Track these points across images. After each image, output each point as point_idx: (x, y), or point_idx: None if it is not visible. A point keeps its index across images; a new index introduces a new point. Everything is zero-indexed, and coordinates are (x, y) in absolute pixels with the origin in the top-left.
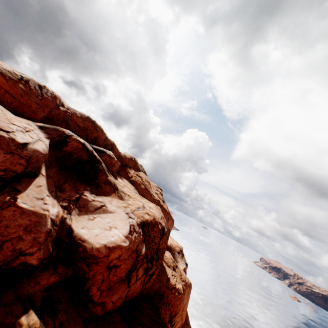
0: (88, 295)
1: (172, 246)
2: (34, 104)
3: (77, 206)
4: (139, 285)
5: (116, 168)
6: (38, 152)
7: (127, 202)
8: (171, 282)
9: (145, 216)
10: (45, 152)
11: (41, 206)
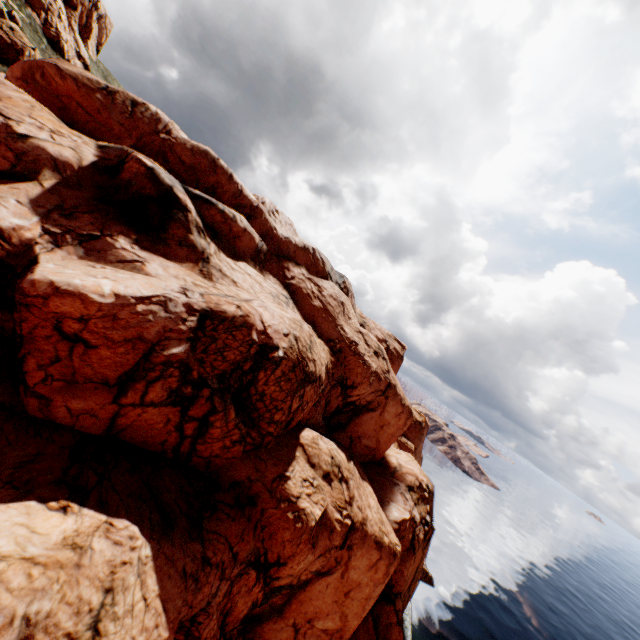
0: (22, 371)
1: (399, 470)
2: (118, 126)
3: (84, 245)
4: (160, 424)
5: (245, 247)
6: (42, 152)
7: (215, 285)
8: (290, 487)
9: (228, 306)
10: (64, 160)
11: None
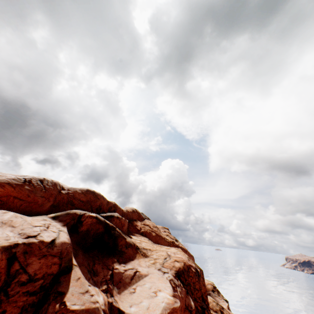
0: None
1: None
2: (40, 198)
3: (114, 284)
4: None
5: (126, 227)
6: (65, 244)
7: (153, 257)
8: None
9: (175, 264)
10: (70, 241)
11: (89, 300)
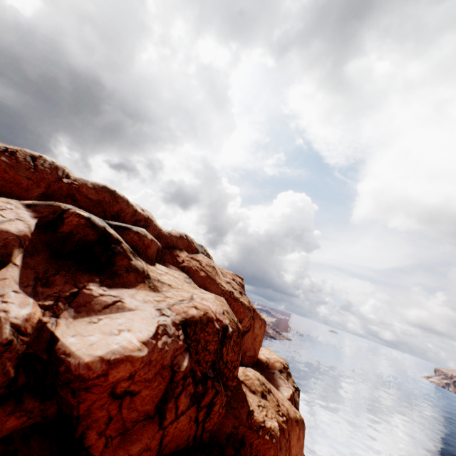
0: (83, 447)
1: (269, 362)
2: (25, 180)
3: (72, 305)
4: (186, 424)
5: (153, 251)
6: (7, 234)
7: (165, 294)
8: (257, 417)
9: (191, 310)
10: (23, 234)
11: None
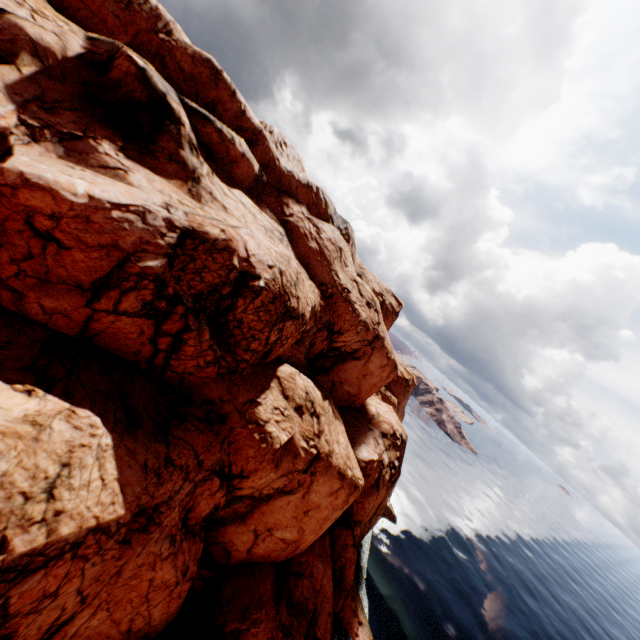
0: None
1: (376, 418)
2: (112, 18)
3: (65, 144)
4: (134, 334)
5: (243, 174)
6: (20, 32)
7: (203, 207)
8: (260, 412)
9: (212, 228)
10: (45, 45)
11: None
